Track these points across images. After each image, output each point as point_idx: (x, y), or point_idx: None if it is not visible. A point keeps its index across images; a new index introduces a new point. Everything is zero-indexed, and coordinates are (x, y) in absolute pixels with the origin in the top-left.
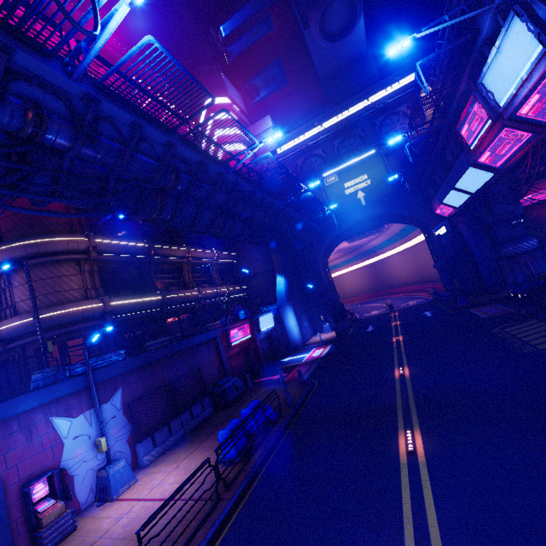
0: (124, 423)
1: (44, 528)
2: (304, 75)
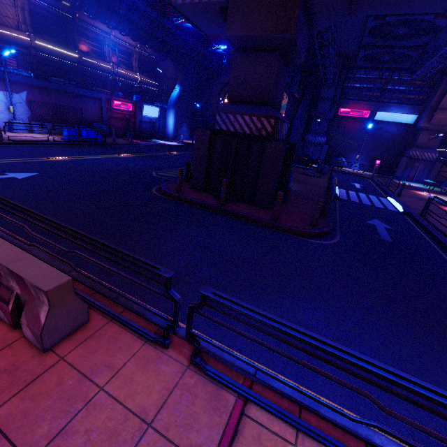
0: (27, 109)
1: None
2: None
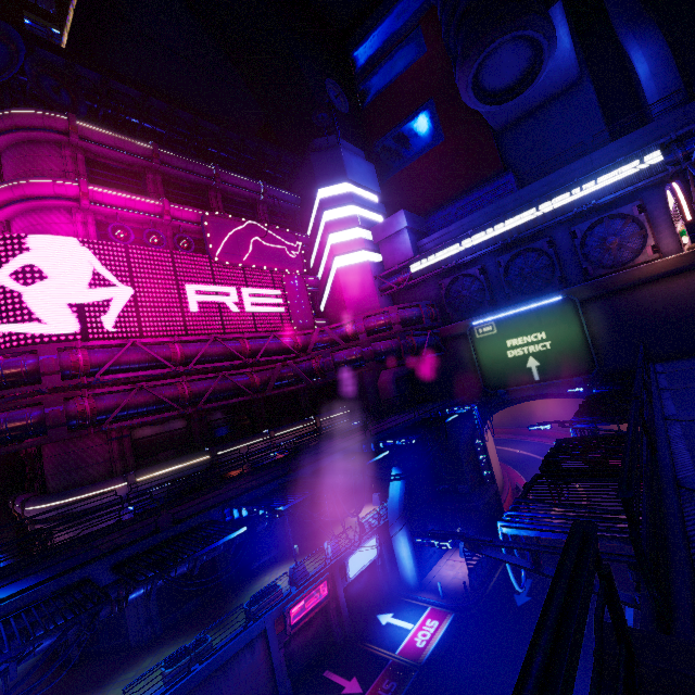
0: None
1: None
2: (468, 125)
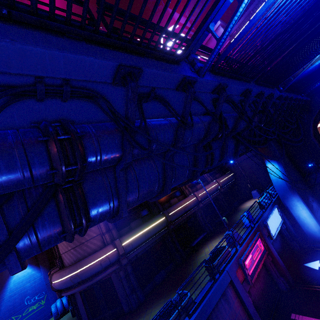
0: None
1: None
2: None
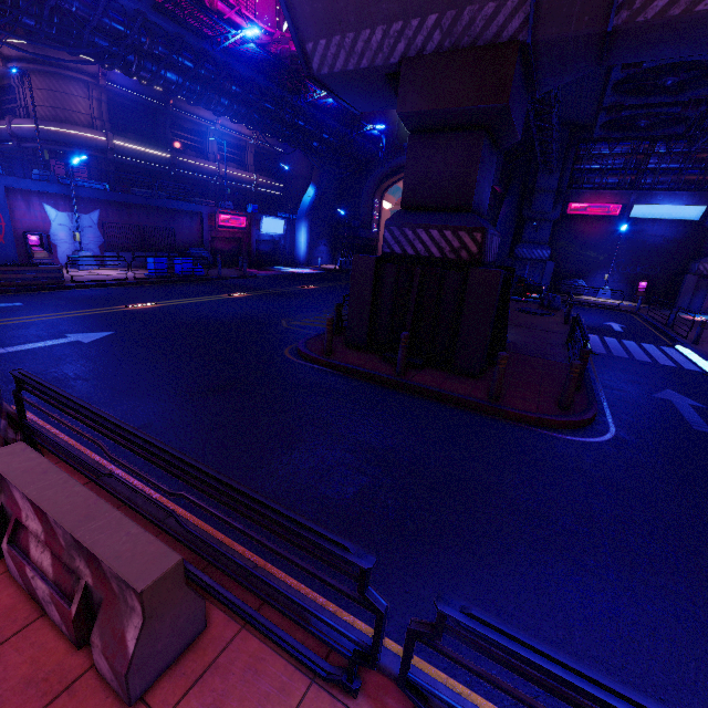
0: (99, 235)
1: (35, 258)
2: None
